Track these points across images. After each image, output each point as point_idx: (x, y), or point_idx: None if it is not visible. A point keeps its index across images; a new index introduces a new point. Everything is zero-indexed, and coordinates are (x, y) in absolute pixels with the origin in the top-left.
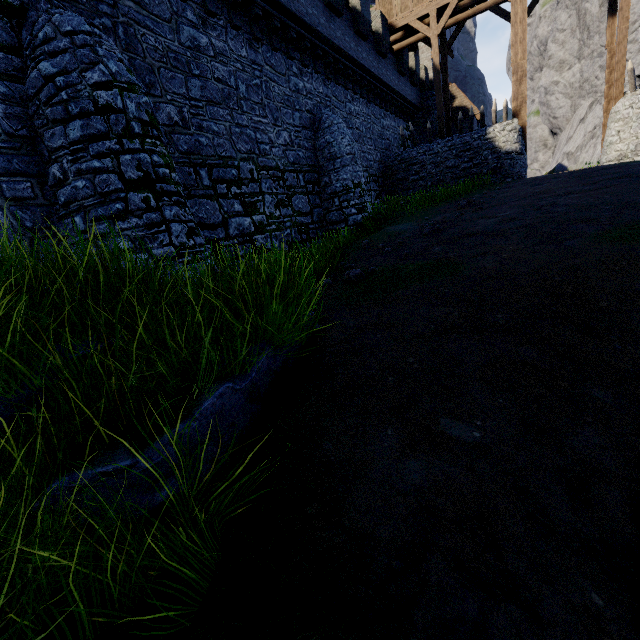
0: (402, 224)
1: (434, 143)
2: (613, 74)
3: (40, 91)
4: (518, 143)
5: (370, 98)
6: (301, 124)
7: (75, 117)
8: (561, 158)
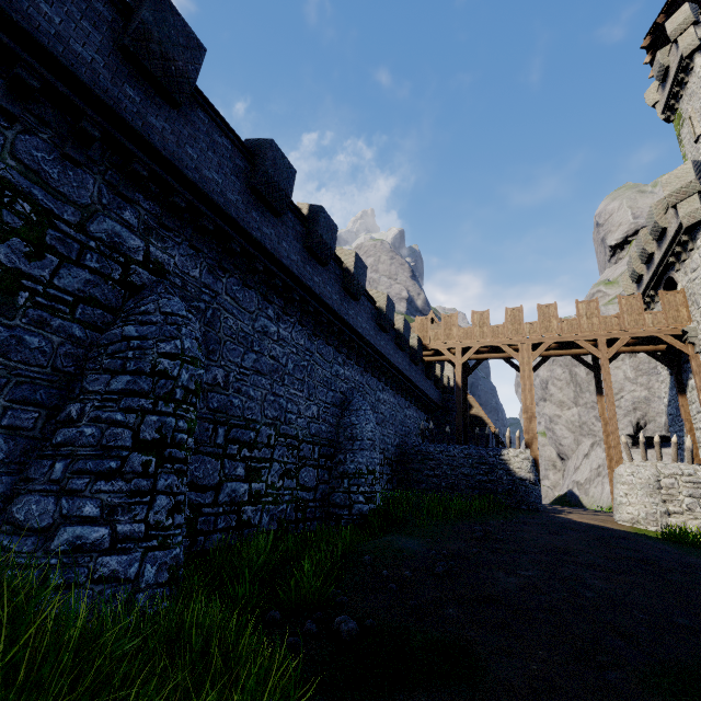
0: (412, 538)
1: (451, 446)
2: (610, 438)
3: (112, 343)
4: (532, 473)
5: (398, 391)
6: (332, 402)
7: (128, 372)
8: (571, 485)
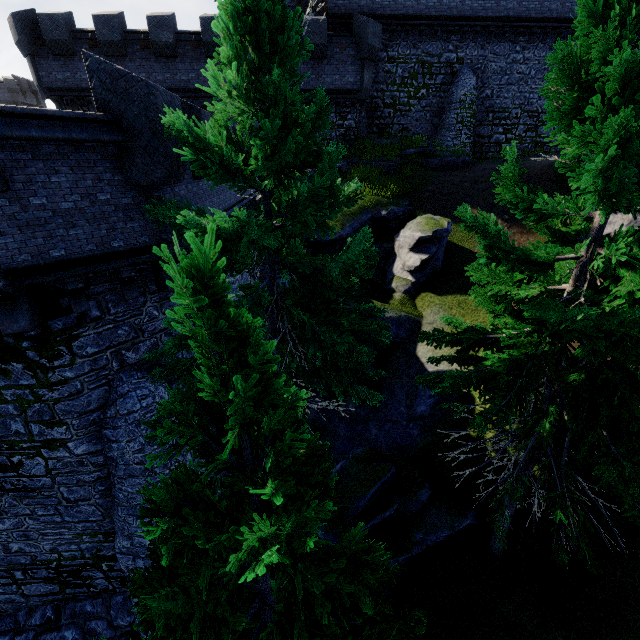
0: None
1: None
2: None
3: (450, 96)
4: None
5: None
6: None
7: (454, 103)
8: None
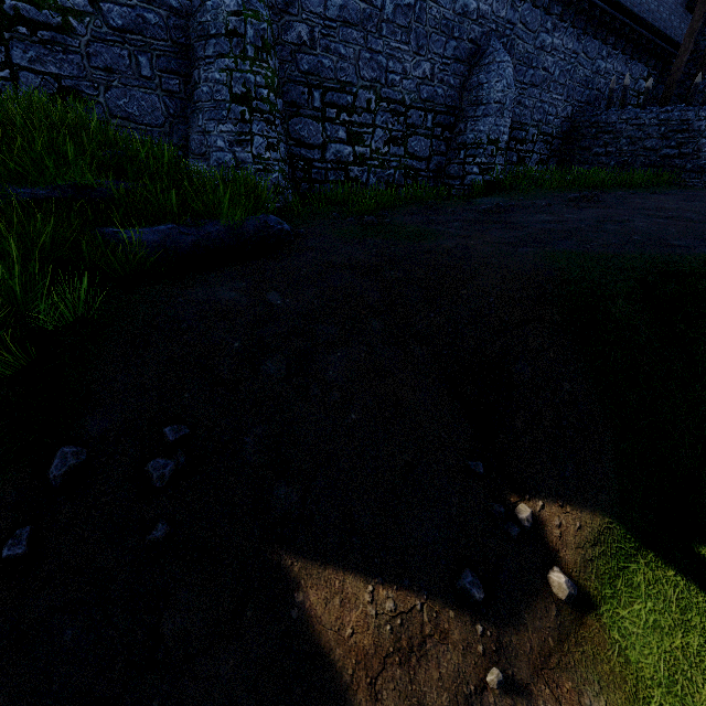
0: (498, 198)
1: (646, 110)
2: None
3: (197, 9)
4: None
5: (587, 28)
6: (454, 56)
7: (212, 35)
8: None
